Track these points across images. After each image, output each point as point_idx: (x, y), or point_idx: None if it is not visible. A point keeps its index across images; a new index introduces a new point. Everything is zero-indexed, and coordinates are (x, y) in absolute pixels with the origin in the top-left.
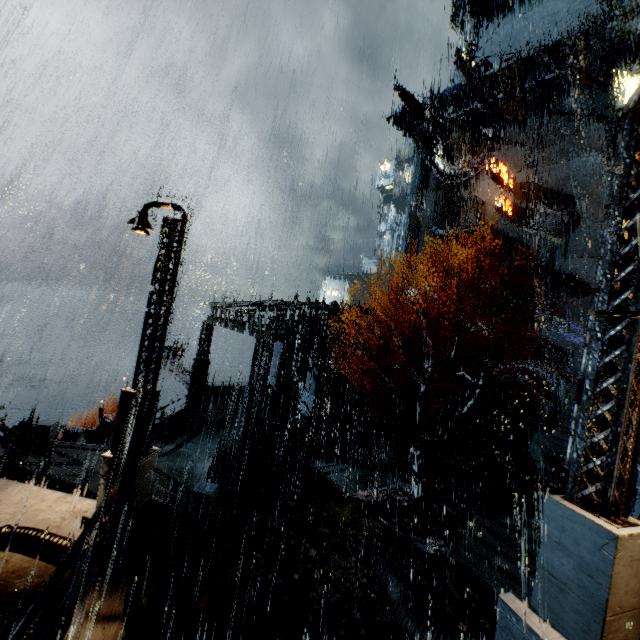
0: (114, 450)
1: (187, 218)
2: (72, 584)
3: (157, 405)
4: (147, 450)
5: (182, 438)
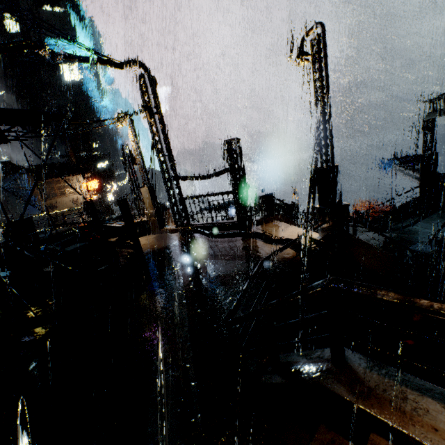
0: (319, 204)
1: (324, 28)
2: (300, 259)
3: (339, 175)
4: (339, 204)
5: (412, 219)
